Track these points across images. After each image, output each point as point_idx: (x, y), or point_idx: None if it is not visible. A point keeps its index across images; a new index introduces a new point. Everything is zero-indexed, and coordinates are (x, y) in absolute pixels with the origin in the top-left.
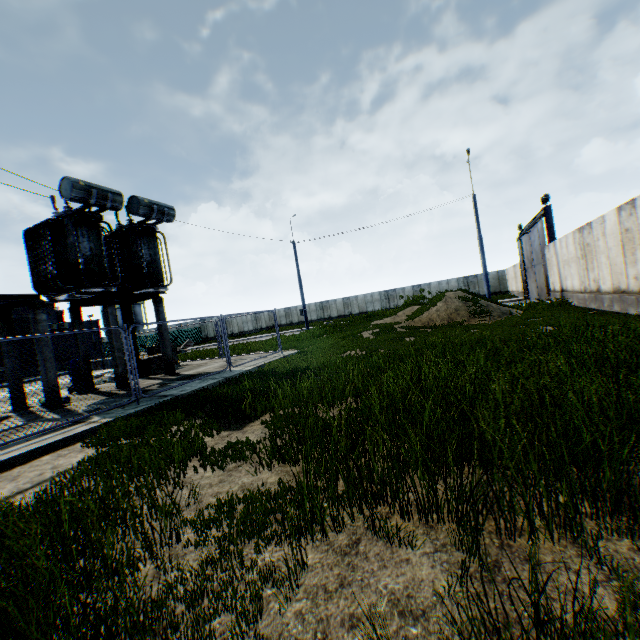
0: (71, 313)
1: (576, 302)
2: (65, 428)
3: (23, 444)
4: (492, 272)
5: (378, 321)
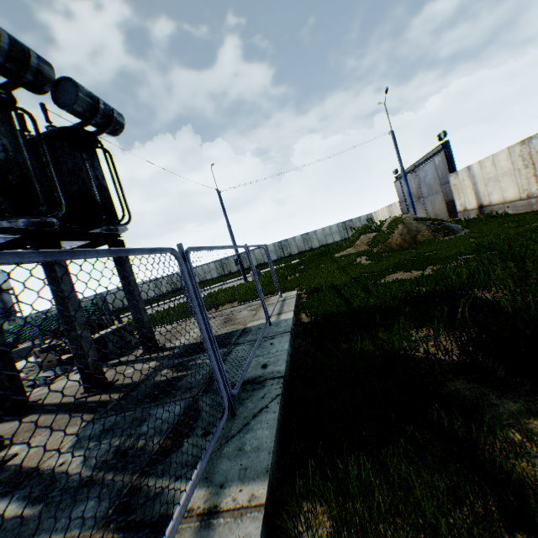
0: None
1: (512, 210)
2: None
3: None
4: (363, 216)
5: (341, 253)
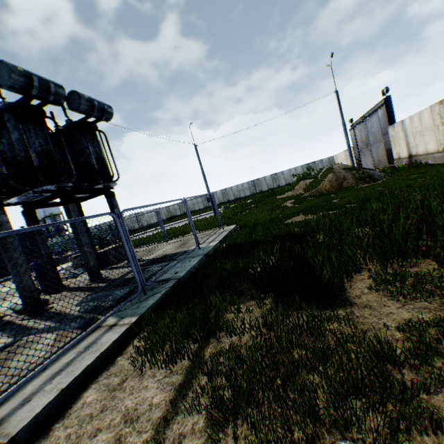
0: (25, 216)
1: (431, 161)
2: (80, 340)
3: (38, 378)
4: (325, 158)
5: (282, 195)
